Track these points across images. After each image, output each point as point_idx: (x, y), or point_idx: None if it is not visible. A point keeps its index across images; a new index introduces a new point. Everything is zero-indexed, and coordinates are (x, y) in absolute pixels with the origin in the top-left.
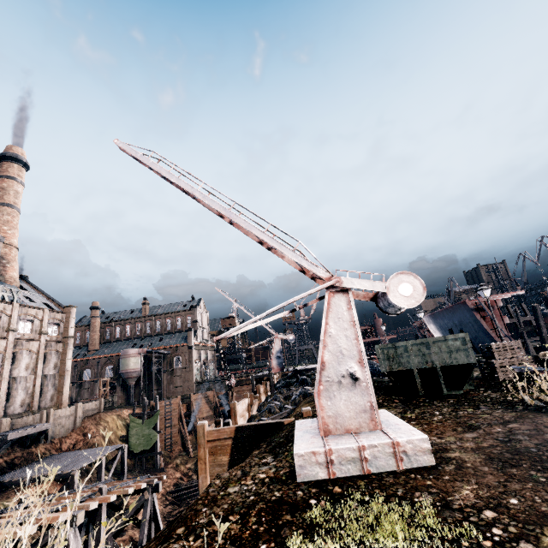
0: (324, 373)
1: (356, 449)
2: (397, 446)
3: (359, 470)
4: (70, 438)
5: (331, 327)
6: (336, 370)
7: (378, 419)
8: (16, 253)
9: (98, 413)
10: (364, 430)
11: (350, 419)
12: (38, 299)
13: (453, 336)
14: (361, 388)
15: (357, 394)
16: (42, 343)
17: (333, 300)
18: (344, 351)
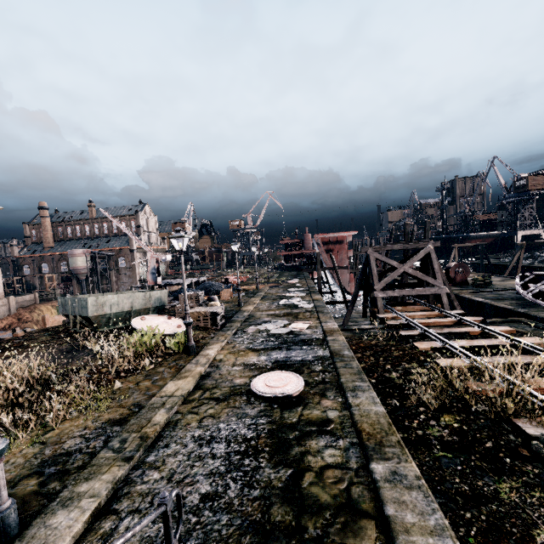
0: None
1: None
2: None
3: None
4: (7, 322)
5: None
6: None
7: None
8: None
9: (34, 304)
10: None
11: None
12: None
13: (83, 299)
14: None
15: None
16: None
17: None
18: None
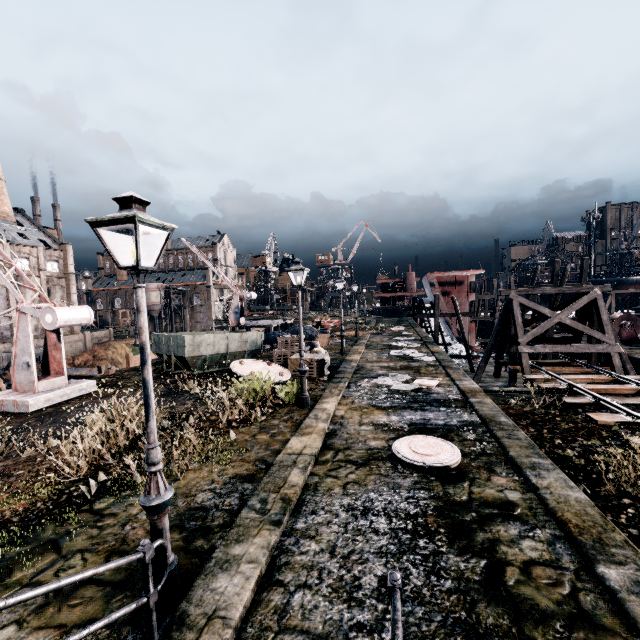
0: (16, 360)
1: (0, 400)
2: (16, 402)
3: (1, 409)
4: (82, 358)
5: (20, 335)
6: (21, 359)
7: (35, 387)
8: (3, 186)
9: (109, 341)
10: (31, 392)
11: (26, 386)
12: (33, 235)
13: (179, 337)
14: (31, 371)
15: (29, 373)
16: (43, 279)
17: (21, 318)
18: (25, 349)
